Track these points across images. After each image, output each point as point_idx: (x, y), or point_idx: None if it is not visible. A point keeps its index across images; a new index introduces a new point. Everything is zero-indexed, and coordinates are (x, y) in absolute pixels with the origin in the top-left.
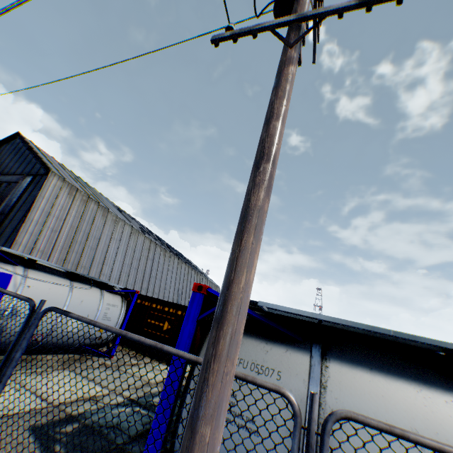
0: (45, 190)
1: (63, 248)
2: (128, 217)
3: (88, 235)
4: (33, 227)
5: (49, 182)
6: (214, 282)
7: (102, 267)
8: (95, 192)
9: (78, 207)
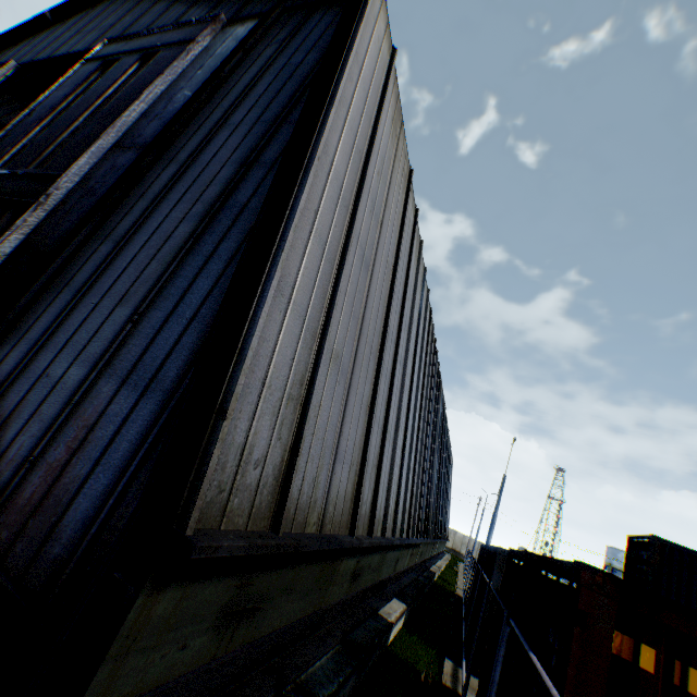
0: (362, 39)
1: (368, 352)
2: None
3: (401, 310)
4: (325, 206)
5: (370, 12)
6: None
7: (406, 430)
8: None
9: (396, 193)
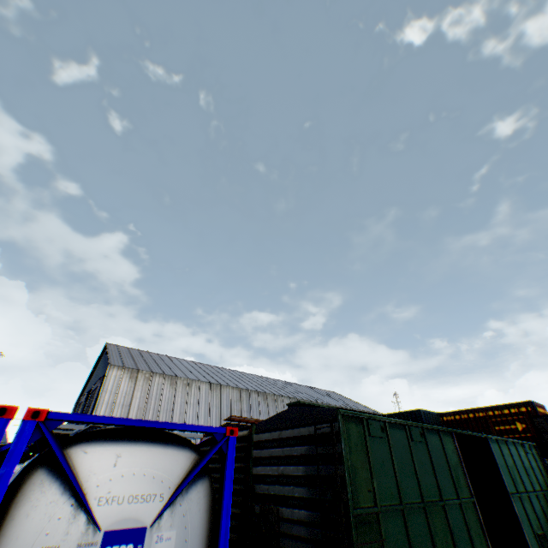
0: (107, 384)
1: None
2: (219, 373)
3: (158, 410)
4: None
5: (109, 376)
6: (370, 410)
7: None
8: (174, 363)
9: (142, 387)
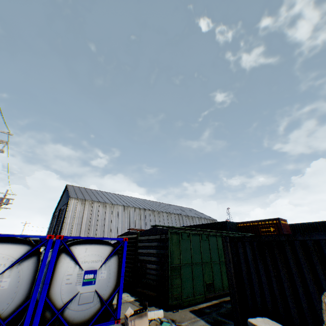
0: (70, 207)
1: (85, 231)
2: (128, 200)
3: (97, 220)
4: (68, 226)
5: (70, 203)
6: (210, 218)
7: (110, 234)
8: (104, 195)
9: (88, 208)
